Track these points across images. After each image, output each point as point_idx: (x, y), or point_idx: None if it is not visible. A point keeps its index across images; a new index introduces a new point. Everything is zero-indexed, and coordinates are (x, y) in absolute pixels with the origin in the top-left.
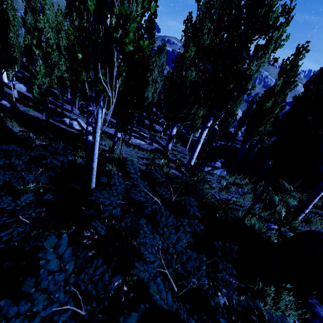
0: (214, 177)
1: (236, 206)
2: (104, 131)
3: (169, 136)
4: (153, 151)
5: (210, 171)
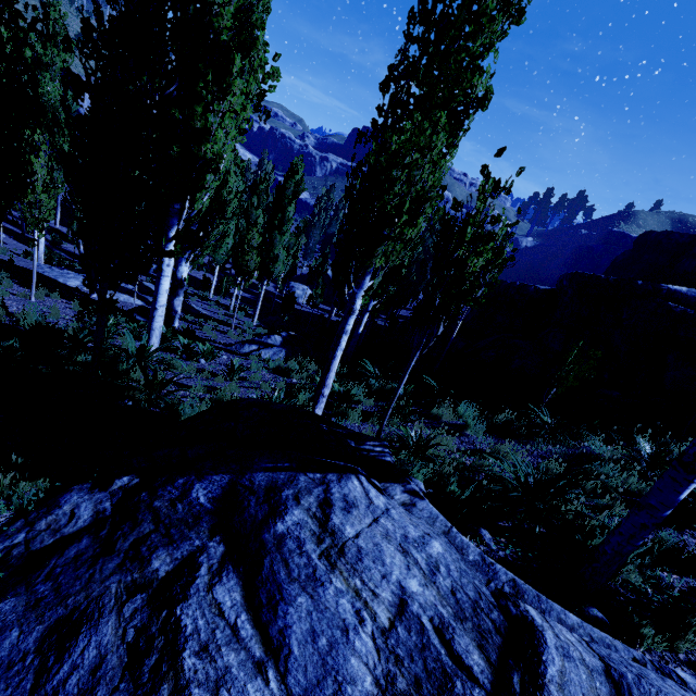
0: (250, 361)
1: (217, 395)
2: (29, 271)
3: (174, 281)
4: (131, 311)
5: (251, 353)
